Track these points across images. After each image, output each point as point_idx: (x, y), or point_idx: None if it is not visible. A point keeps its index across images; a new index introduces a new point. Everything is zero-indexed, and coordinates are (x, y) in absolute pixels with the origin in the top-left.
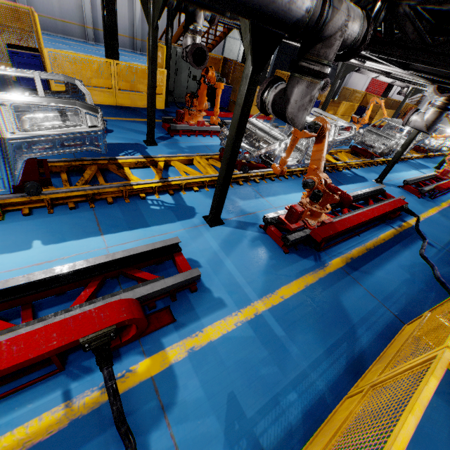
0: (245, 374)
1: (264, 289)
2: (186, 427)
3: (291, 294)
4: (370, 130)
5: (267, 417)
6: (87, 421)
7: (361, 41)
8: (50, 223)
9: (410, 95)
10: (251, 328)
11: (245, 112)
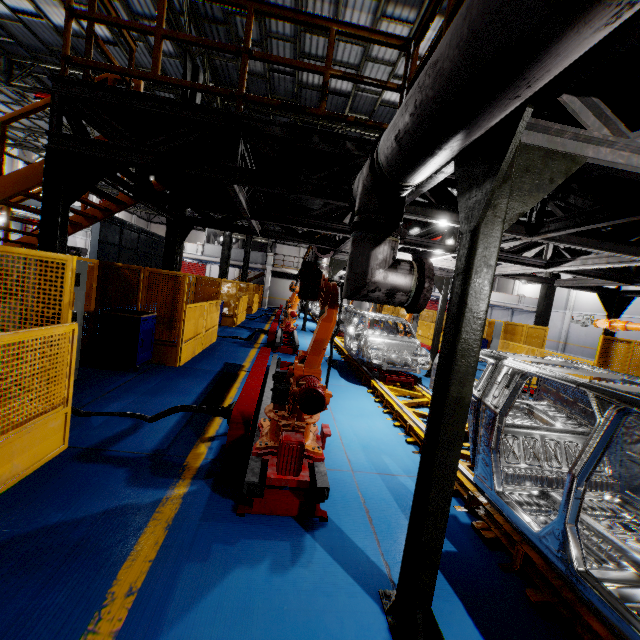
0: None
1: None
2: None
3: None
4: None
5: None
6: None
7: None
8: None
9: None
10: None
11: None
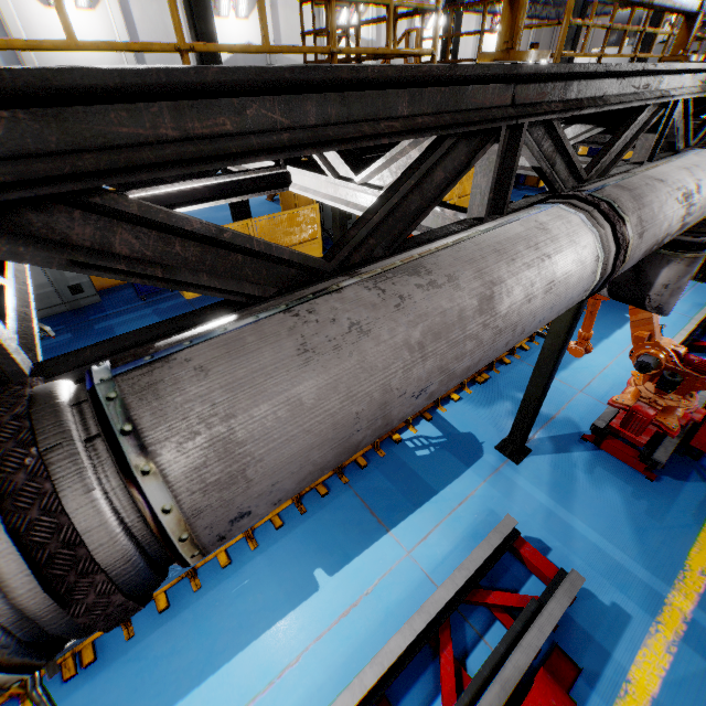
0: None
1: (663, 565)
2: None
3: None
4: None
5: None
6: None
7: None
8: (314, 532)
9: None
10: (693, 651)
11: (577, 315)
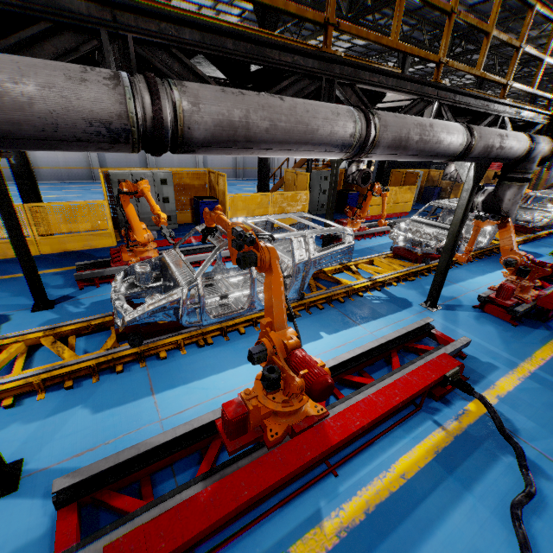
0: None
1: (519, 354)
2: (539, 443)
3: (547, 356)
4: (519, 206)
5: None
6: (465, 438)
7: (550, 153)
8: (317, 320)
9: (545, 165)
10: (533, 382)
11: (465, 213)
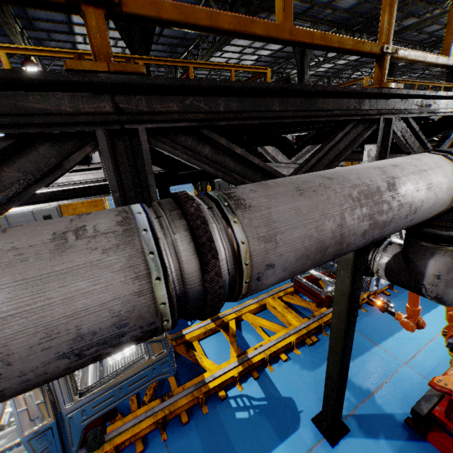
0: None
1: None
2: None
3: None
4: None
5: None
6: None
7: None
8: None
9: None
10: None
11: (353, 299)
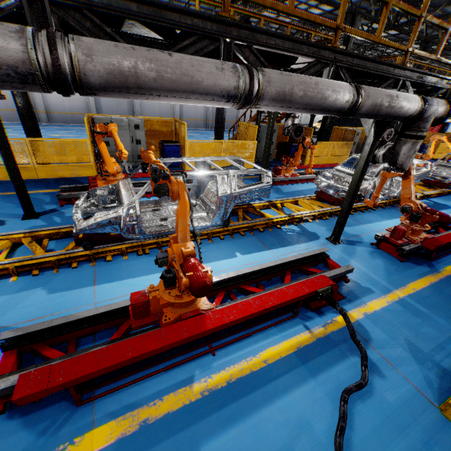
0: (409, 330)
1: (396, 283)
2: (385, 351)
3: (420, 287)
4: (439, 164)
5: (439, 354)
6: (325, 340)
7: (445, 115)
8: (237, 244)
9: None
10: (399, 305)
11: (366, 164)
